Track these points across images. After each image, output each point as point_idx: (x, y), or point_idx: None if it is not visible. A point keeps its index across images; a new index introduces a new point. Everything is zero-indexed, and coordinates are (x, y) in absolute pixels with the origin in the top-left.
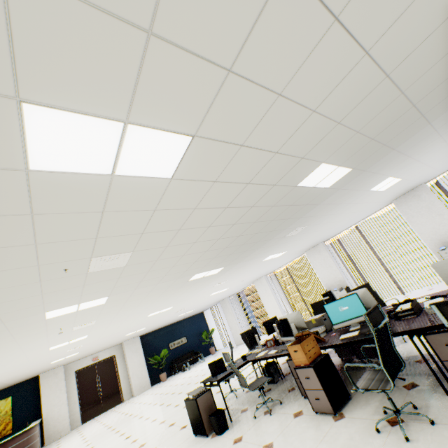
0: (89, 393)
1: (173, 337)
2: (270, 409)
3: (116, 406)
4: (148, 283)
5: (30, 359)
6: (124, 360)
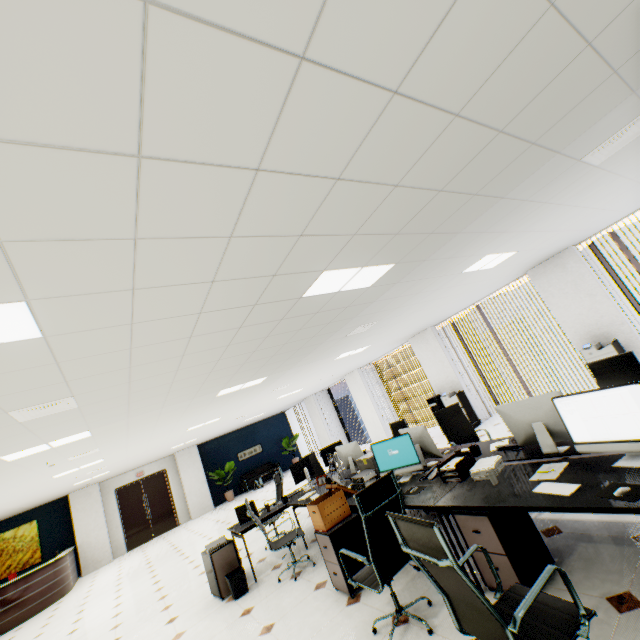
0: (135, 515)
1: (243, 446)
2: (300, 572)
3: (170, 531)
4: (144, 410)
5: (34, 488)
6: (179, 476)
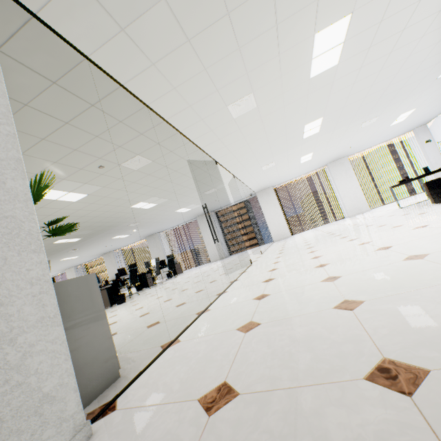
0: None
1: None
2: None
3: None
4: None
5: None
6: None
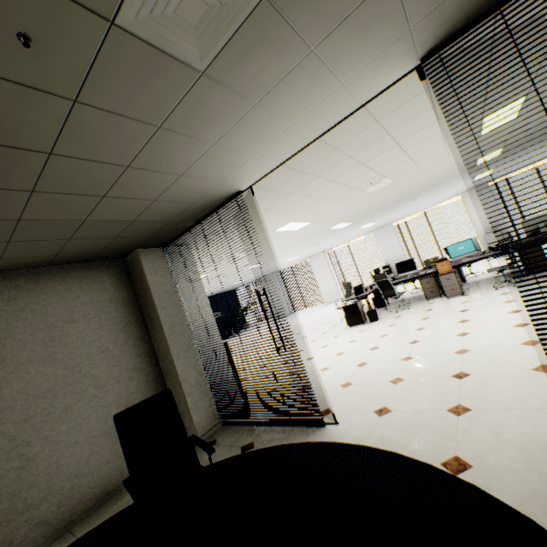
0: None
1: None
2: (404, 309)
3: None
4: (331, 219)
5: None
6: None
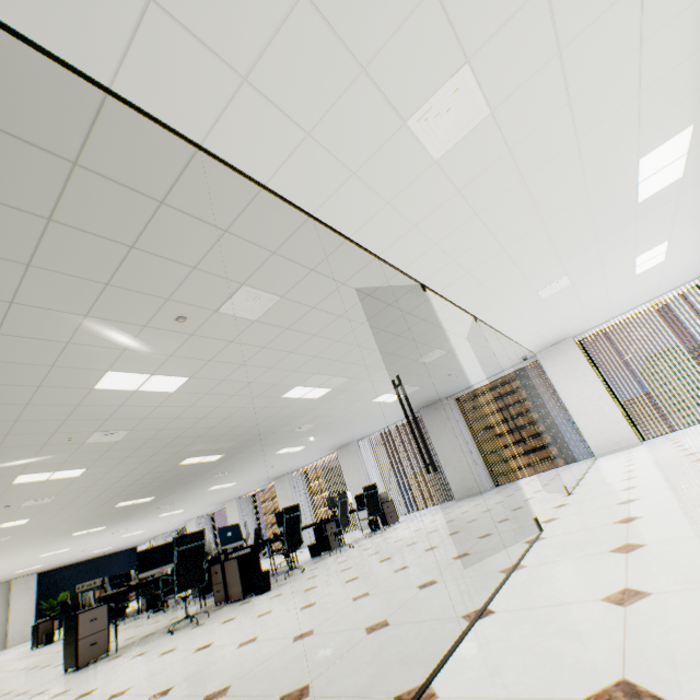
0: None
1: (85, 577)
2: None
3: None
4: (29, 541)
5: None
6: (8, 603)
